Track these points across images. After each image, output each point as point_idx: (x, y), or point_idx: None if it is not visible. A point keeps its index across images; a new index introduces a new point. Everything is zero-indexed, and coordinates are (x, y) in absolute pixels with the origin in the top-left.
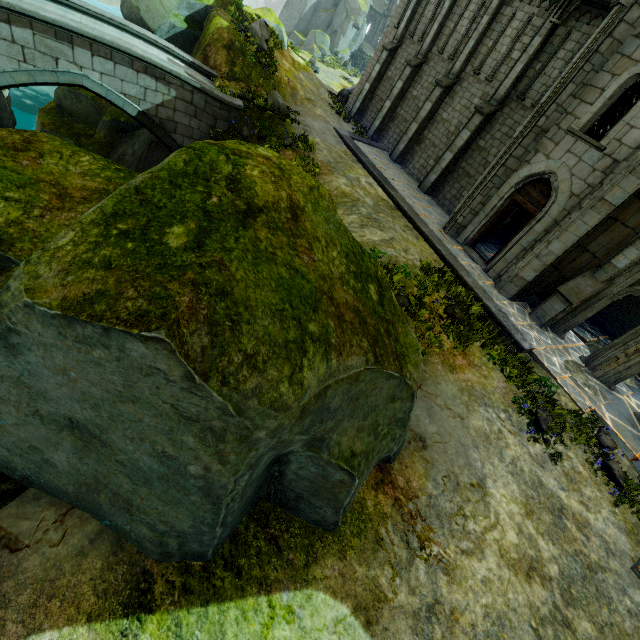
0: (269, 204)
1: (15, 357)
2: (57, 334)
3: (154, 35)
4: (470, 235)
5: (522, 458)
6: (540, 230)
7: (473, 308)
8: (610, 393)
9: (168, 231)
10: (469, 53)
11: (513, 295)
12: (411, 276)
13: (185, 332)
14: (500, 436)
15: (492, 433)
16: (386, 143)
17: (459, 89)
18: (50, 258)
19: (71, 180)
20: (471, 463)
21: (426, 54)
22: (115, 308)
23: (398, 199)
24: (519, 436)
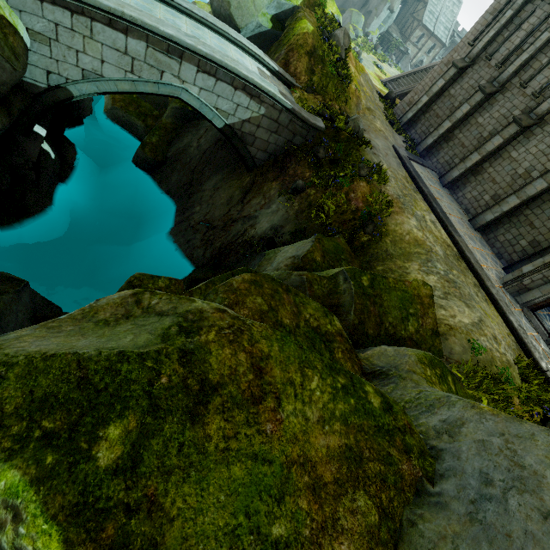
0: None
1: None
2: None
3: (247, 40)
4: (534, 300)
5: None
6: None
7: None
8: None
9: None
10: None
11: None
12: (515, 386)
13: None
14: None
15: None
16: (434, 162)
17: (539, 131)
18: None
19: (314, 442)
20: None
21: (504, 83)
22: None
23: (463, 247)
24: None
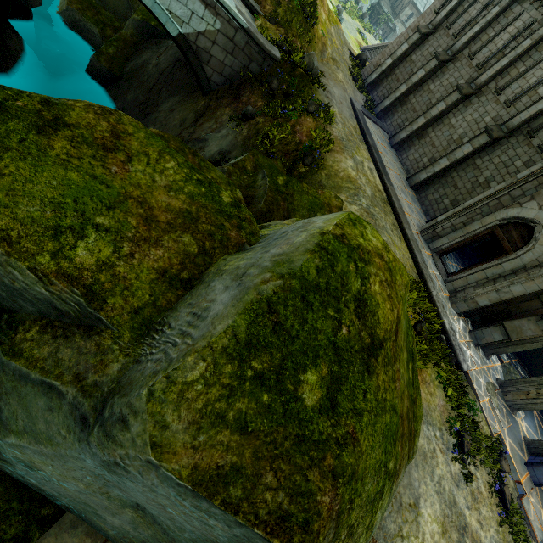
0: (388, 334)
1: (109, 472)
2: (175, 494)
3: None
4: (442, 246)
5: (445, 477)
6: (508, 268)
7: (433, 324)
8: (511, 416)
9: (302, 378)
10: (499, 70)
11: (461, 311)
12: None
13: (320, 539)
14: (434, 455)
15: (429, 452)
16: (389, 124)
17: (476, 101)
18: (178, 398)
19: (157, 196)
20: (412, 483)
21: (456, 53)
22: (252, 498)
23: (392, 193)
24: (446, 455)
